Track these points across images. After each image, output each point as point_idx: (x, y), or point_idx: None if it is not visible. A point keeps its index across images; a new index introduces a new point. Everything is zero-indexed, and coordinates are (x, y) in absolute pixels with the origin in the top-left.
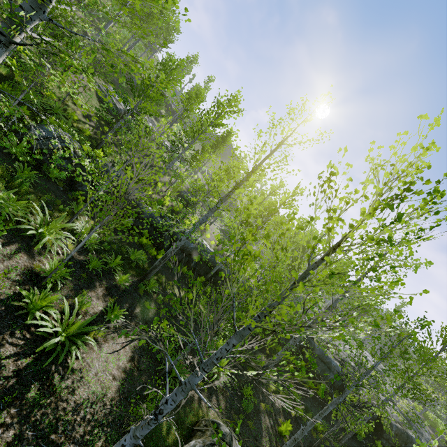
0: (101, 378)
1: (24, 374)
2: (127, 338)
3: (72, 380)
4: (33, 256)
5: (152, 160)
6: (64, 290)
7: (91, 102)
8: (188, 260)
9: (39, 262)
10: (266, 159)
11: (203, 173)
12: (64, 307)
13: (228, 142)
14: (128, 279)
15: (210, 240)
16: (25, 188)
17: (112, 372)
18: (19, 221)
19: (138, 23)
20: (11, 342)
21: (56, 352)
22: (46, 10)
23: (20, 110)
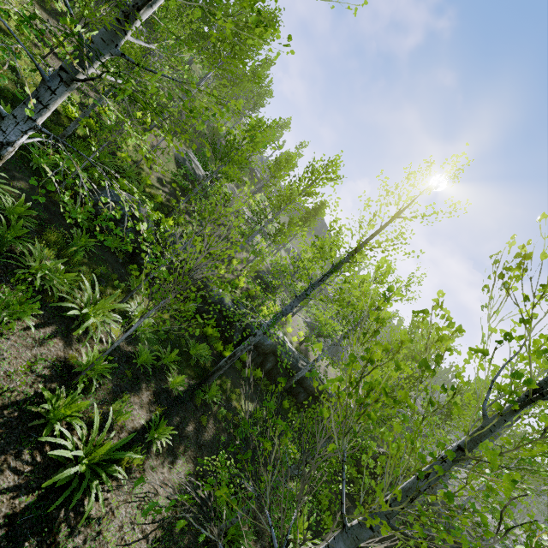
0: (126, 536)
1: (18, 523)
2: (171, 470)
3: (84, 536)
4: (70, 343)
5: (229, 231)
6: (100, 392)
7: (169, 166)
8: (262, 360)
9: (76, 351)
10: (374, 235)
11: (287, 251)
12: (94, 418)
13: (320, 215)
14: (183, 382)
15: (292, 335)
16: (79, 258)
17: (143, 526)
18: (63, 297)
19: (228, 84)
20: (14, 467)
21: (70, 489)
22: (119, 43)
23: (71, 158)
